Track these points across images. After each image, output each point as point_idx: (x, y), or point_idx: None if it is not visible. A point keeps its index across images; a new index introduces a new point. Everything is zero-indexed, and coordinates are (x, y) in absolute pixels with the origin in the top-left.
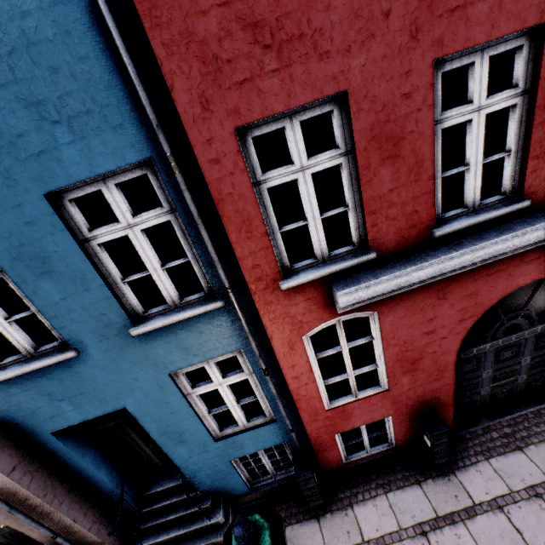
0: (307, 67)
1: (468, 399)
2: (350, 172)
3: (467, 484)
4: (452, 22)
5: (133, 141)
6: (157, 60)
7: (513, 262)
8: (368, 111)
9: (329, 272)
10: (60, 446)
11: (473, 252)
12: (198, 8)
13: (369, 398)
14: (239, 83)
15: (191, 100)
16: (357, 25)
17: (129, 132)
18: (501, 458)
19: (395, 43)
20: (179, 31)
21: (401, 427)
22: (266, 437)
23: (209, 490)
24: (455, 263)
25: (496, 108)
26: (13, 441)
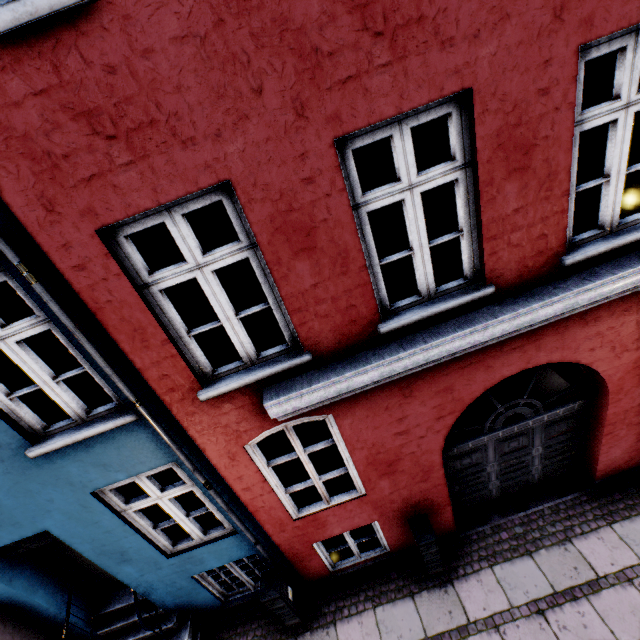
0: (171, 157)
1: (475, 495)
2: (261, 266)
3: (465, 597)
4: (347, 95)
5: None
6: None
7: (490, 353)
8: (262, 200)
9: (255, 378)
10: None
11: (426, 351)
12: (9, 99)
13: (344, 505)
14: (87, 180)
15: (29, 203)
16: (223, 106)
17: None
18: (506, 565)
19: (278, 123)
20: None
21: (391, 531)
22: (229, 550)
23: (173, 607)
24: (405, 364)
25: (433, 185)
26: None
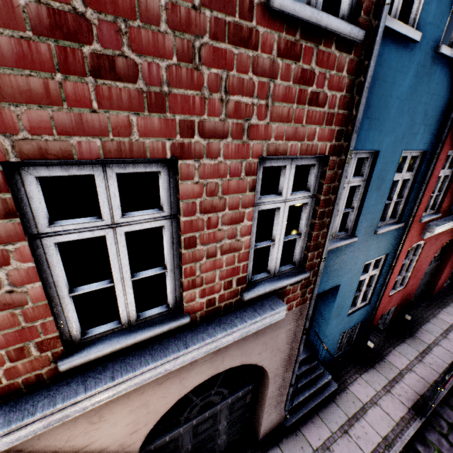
0: None
1: None
2: (448, 179)
3: (421, 337)
4: None
5: (429, 142)
6: None
7: (451, 229)
8: None
9: (432, 218)
10: None
11: None
12: None
13: (399, 291)
14: None
15: (450, 136)
16: None
17: (431, 138)
18: (424, 326)
19: None
20: None
21: (396, 312)
22: (361, 315)
23: (320, 360)
24: None
25: None
26: None
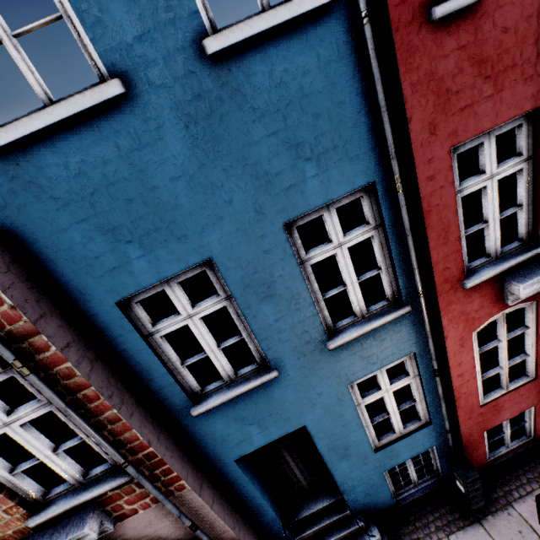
0: (514, 90)
1: None
2: (528, 175)
3: None
4: None
5: (363, 168)
6: (404, 97)
7: None
8: None
9: (507, 267)
10: (238, 474)
11: None
12: (442, 53)
13: (518, 389)
14: (461, 110)
15: (422, 128)
16: None
17: (362, 161)
18: None
19: None
20: (424, 73)
21: None
22: (419, 442)
23: (359, 508)
24: None
25: None
26: (204, 472)
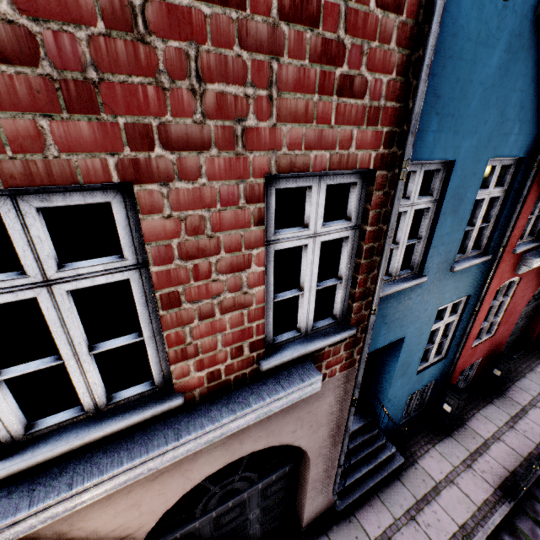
0: None
1: None
2: None
3: (513, 397)
4: None
5: (527, 145)
6: None
7: None
8: None
9: (530, 247)
10: None
11: None
12: None
13: (486, 341)
14: None
15: None
16: None
17: (529, 140)
18: (518, 382)
19: None
20: None
21: (481, 365)
22: (435, 372)
23: (382, 428)
24: None
25: None
26: None
